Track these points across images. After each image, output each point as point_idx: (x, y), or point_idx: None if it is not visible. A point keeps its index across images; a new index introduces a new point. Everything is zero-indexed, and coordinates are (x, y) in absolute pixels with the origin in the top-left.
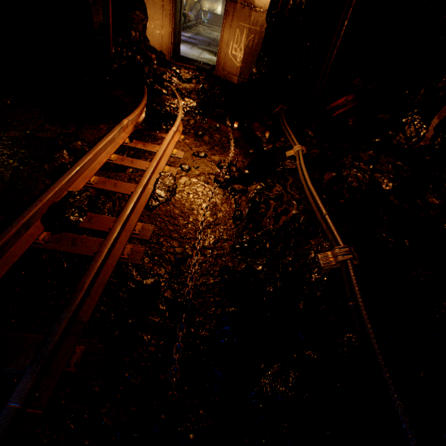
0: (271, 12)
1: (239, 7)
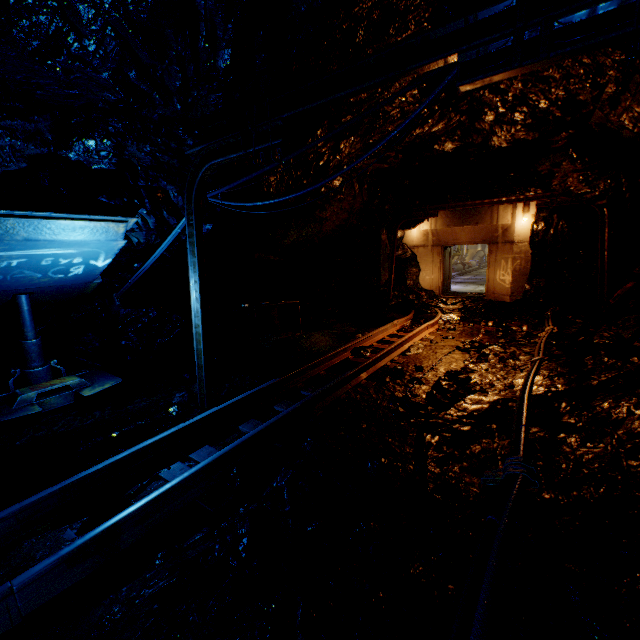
0: (532, 241)
1: (500, 245)
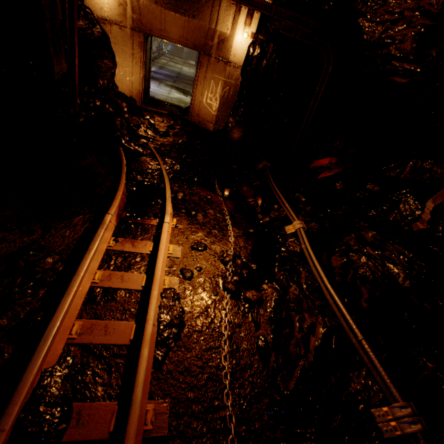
0: (246, 68)
1: (213, 60)
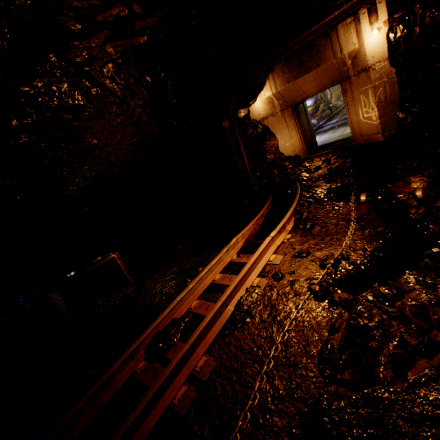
0: (393, 56)
1: (353, 79)
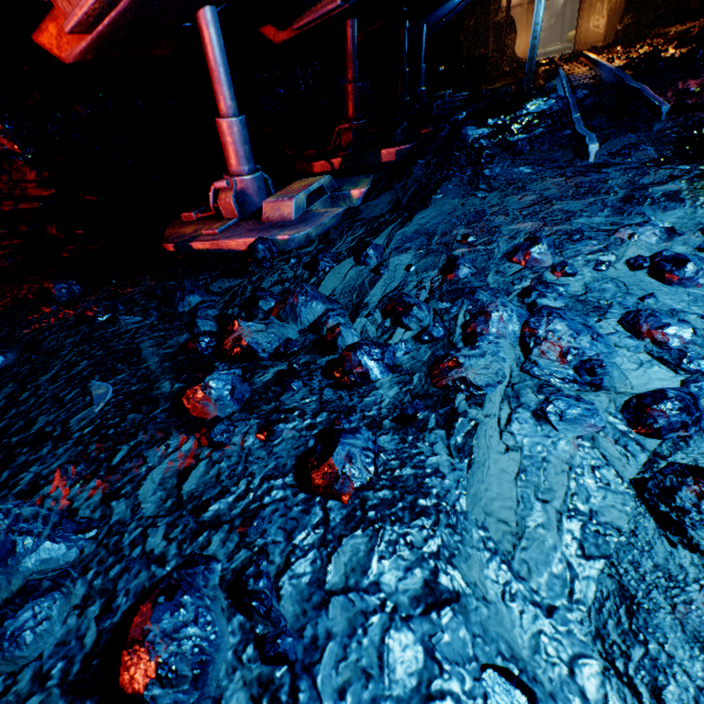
0: None
1: None
